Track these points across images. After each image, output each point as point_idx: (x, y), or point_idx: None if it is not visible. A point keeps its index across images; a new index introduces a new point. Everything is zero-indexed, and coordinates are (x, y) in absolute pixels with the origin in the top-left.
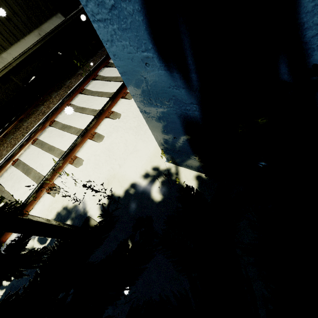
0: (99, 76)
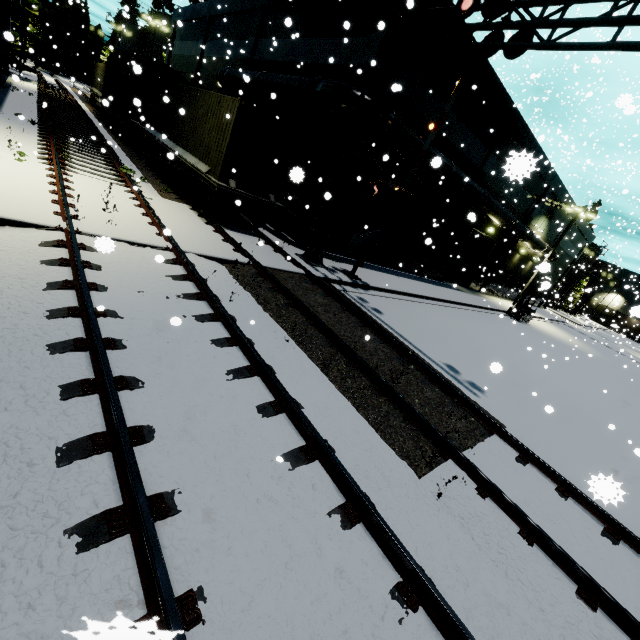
0: (71, 101)
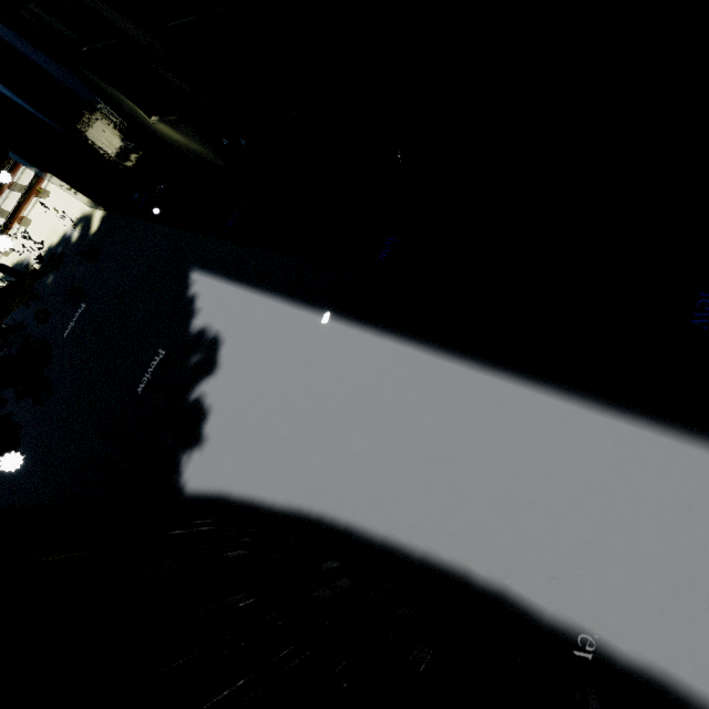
0: None
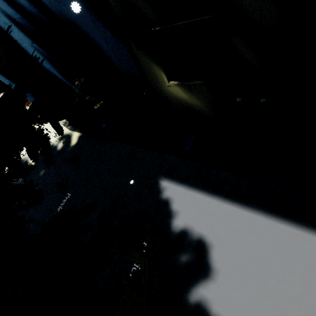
0: None
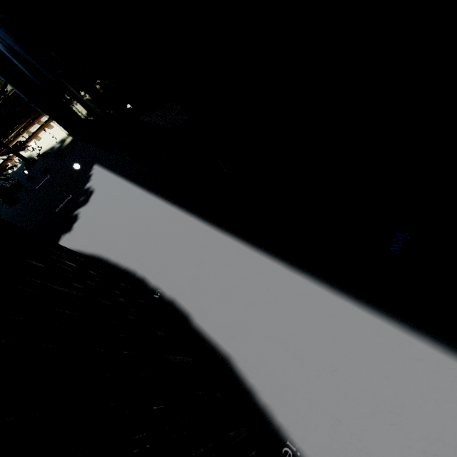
0: None
